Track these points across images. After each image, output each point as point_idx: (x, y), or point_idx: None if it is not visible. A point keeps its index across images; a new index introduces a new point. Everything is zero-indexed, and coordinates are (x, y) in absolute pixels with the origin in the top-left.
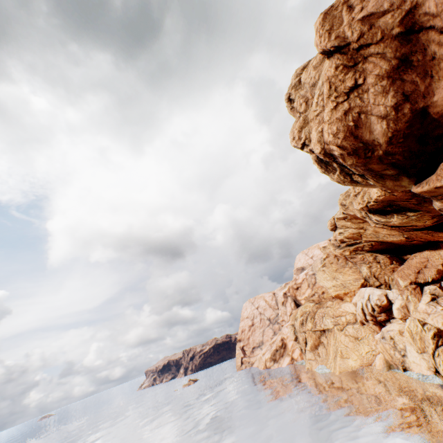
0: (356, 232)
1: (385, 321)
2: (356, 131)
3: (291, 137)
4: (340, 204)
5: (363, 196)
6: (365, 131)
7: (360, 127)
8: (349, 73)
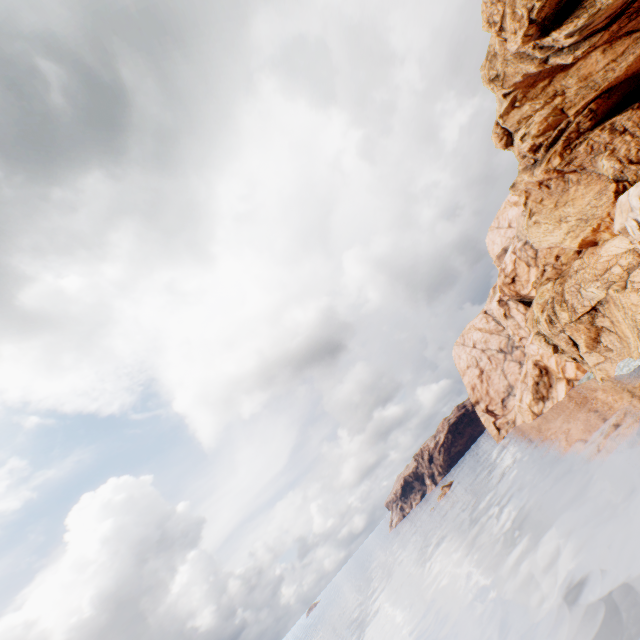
0: (548, 112)
1: None
2: None
3: None
4: (489, 82)
5: (512, 12)
6: None
7: None
8: None
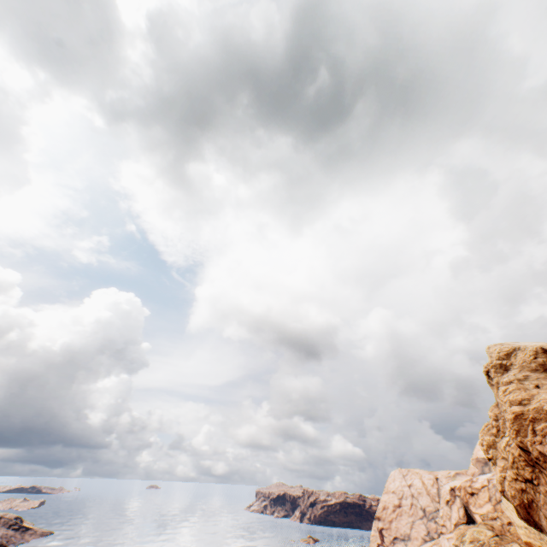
0: None
1: None
2: (528, 509)
3: (480, 440)
4: None
5: None
6: (535, 514)
7: (531, 508)
8: (528, 467)
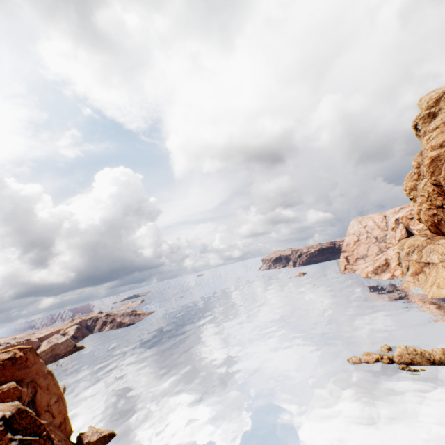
0: None
1: None
2: (438, 226)
3: (404, 187)
4: None
5: None
6: (443, 228)
7: (440, 225)
8: (440, 197)
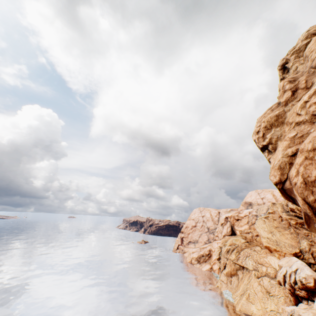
0: None
1: (303, 298)
2: None
3: (256, 128)
4: None
5: None
6: None
7: None
8: None
